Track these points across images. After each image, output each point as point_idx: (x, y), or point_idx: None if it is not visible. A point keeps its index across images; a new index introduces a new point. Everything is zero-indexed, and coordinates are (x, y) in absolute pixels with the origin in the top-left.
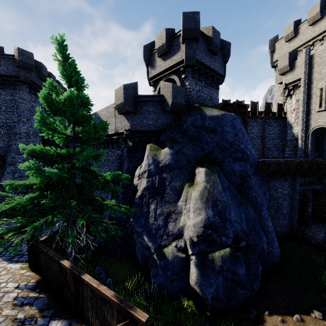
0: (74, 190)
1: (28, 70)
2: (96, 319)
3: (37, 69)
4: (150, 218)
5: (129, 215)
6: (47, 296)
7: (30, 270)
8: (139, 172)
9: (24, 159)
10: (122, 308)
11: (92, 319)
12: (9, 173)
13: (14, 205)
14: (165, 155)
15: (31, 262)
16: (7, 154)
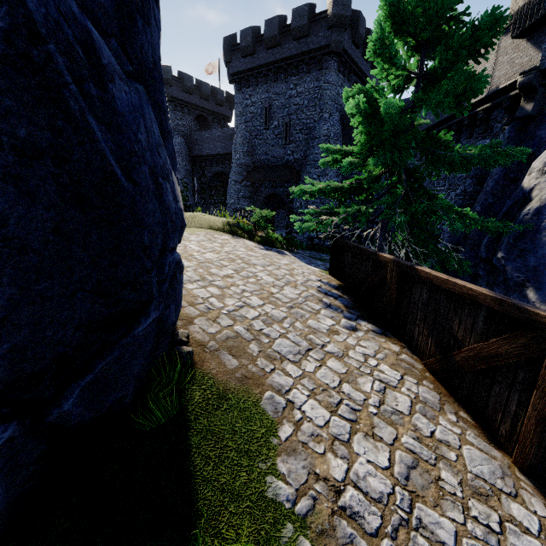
0: (401, 175)
1: (341, 30)
2: (429, 336)
3: (352, 25)
4: None
5: (494, 249)
6: (351, 300)
7: (330, 276)
8: (545, 160)
9: (319, 174)
10: (508, 306)
11: (420, 337)
12: None
13: (323, 187)
14: None
15: (331, 266)
16: (302, 168)
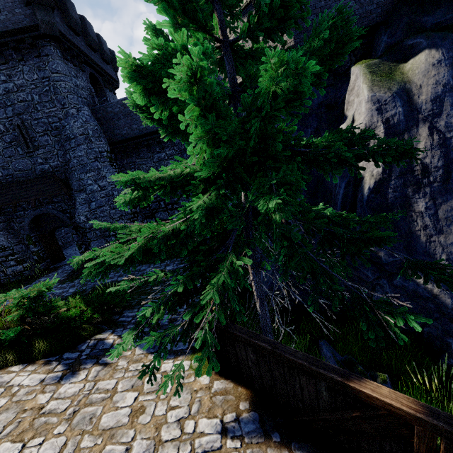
0: None
1: (46, 8)
2: None
3: (59, 7)
4: (419, 232)
5: None
6: None
7: (217, 376)
8: None
9: (94, 178)
10: None
11: None
12: (82, 205)
13: (141, 244)
14: (426, 70)
15: None
16: (69, 175)
